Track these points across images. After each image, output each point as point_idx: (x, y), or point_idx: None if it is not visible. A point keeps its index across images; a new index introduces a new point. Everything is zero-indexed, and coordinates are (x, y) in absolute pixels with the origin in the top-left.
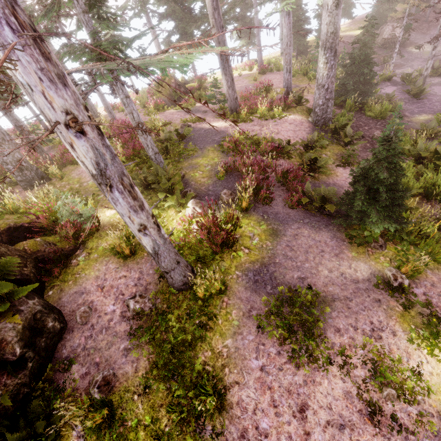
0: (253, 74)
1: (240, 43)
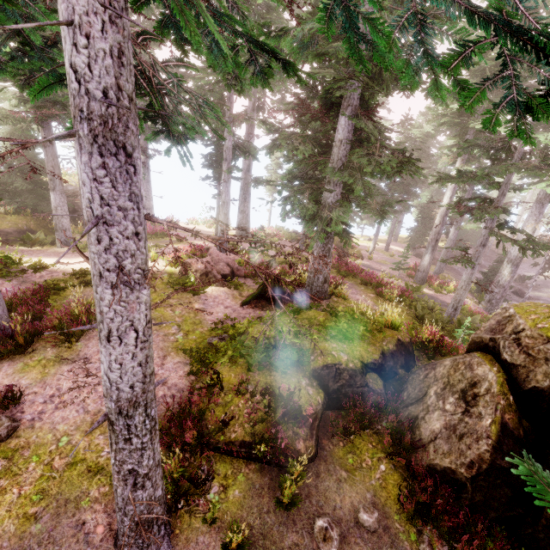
0: (378, 249)
1: (364, 221)
